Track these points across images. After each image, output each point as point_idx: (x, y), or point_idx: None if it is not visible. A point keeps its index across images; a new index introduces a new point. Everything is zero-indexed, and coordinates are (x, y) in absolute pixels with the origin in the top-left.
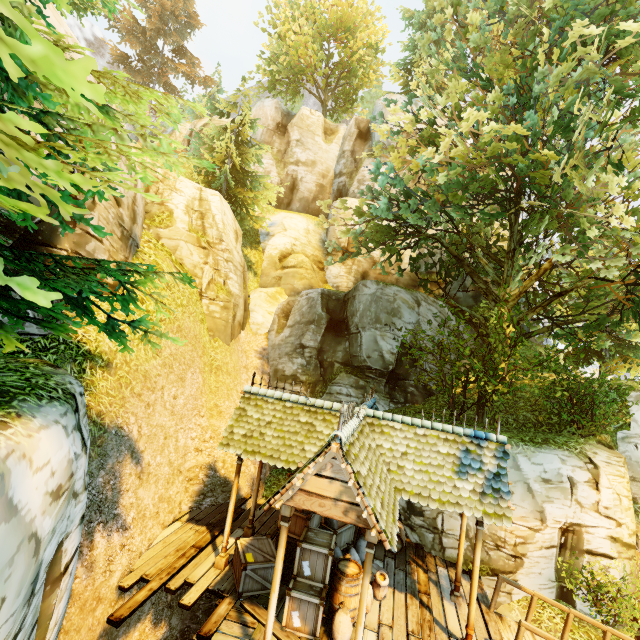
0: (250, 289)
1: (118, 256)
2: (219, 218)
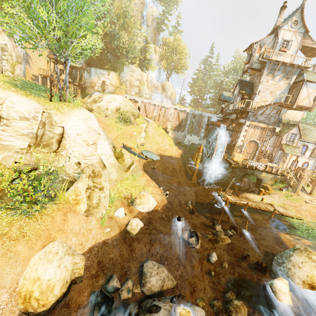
0: None
1: None
2: None
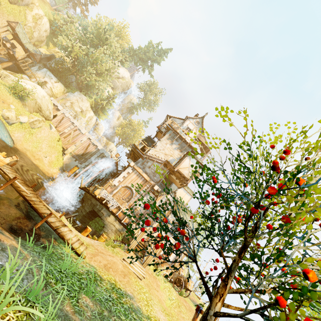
0: (43, 48)
1: (15, 0)
2: (43, 22)
